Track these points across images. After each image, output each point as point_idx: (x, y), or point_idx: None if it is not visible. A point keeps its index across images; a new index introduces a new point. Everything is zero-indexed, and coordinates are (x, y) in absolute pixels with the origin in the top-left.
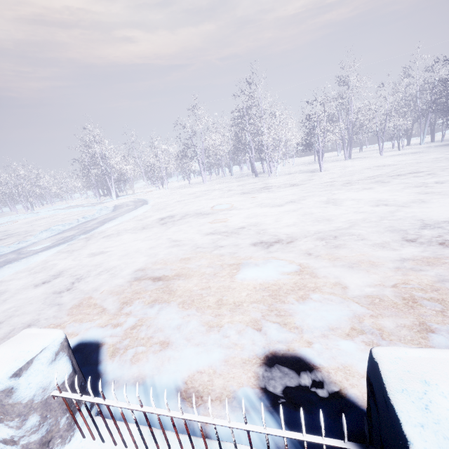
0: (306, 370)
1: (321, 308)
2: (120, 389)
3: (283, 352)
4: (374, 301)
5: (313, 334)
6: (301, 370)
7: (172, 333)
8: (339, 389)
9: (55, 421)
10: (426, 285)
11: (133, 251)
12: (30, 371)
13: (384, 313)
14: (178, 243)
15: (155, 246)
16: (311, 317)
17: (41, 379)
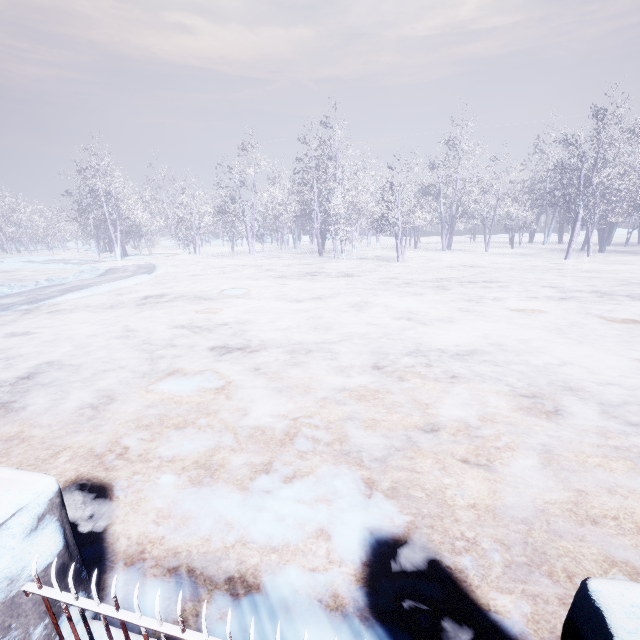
0: (97, 502)
1: (191, 435)
2: None
3: (96, 480)
4: (255, 433)
5: (148, 464)
6: (92, 501)
7: (0, 447)
8: (108, 523)
9: None
10: (327, 421)
11: (67, 337)
12: None
13: (247, 448)
14: (130, 334)
15: (99, 334)
16: (168, 444)
17: None
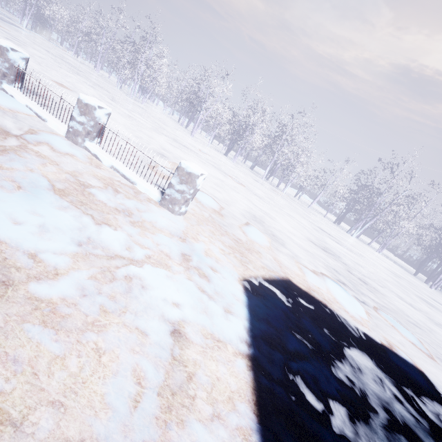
0: None
1: None
2: None
3: None
4: None
5: None
6: None
7: None
8: None
9: None
10: None
11: None
12: None
13: None
14: None
15: None
16: None
17: None
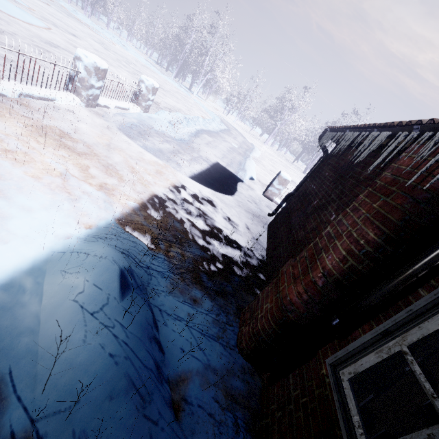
0: None
1: None
2: None
3: None
4: None
5: None
6: None
7: None
8: None
9: None
10: None
11: None
12: None
13: None
14: None
15: None
16: None
17: None
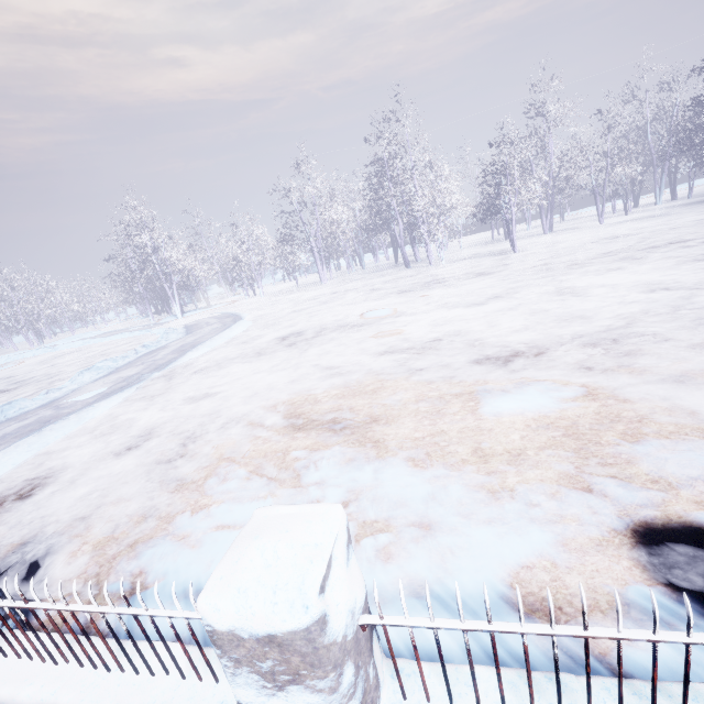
0: None
1: (678, 446)
2: (391, 607)
3: (662, 521)
4: None
5: (695, 489)
6: None
7: (428, 508)
8: None
9: (365, 672)
10: None
11: (263, 389)
12: (331, 581)
13: None
14: (337, 371)
15: (298, 379)
16: (670, 462)
17: (347, 594)
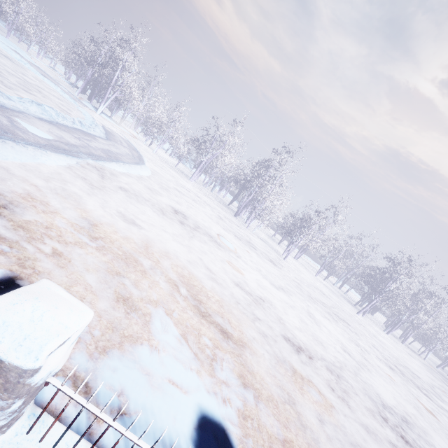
0: None
1: None
2: None
3: None
4: None
5: None
6: None
7: None
8: None
9: None
10: None
11: (171, 251)
12: None
13: None
14: (214, 277)
15: (191, 261)
16: None
17: None
